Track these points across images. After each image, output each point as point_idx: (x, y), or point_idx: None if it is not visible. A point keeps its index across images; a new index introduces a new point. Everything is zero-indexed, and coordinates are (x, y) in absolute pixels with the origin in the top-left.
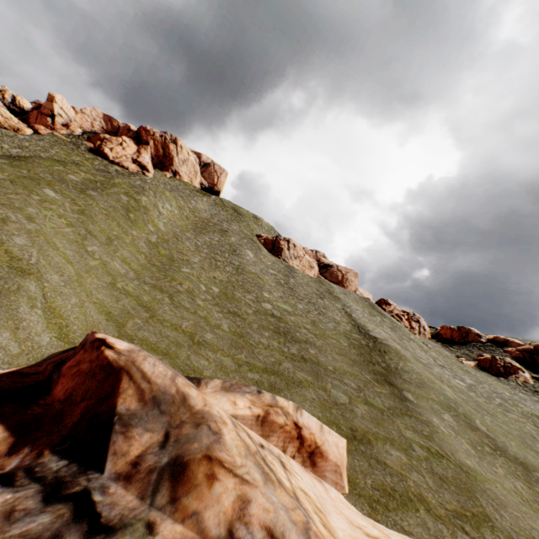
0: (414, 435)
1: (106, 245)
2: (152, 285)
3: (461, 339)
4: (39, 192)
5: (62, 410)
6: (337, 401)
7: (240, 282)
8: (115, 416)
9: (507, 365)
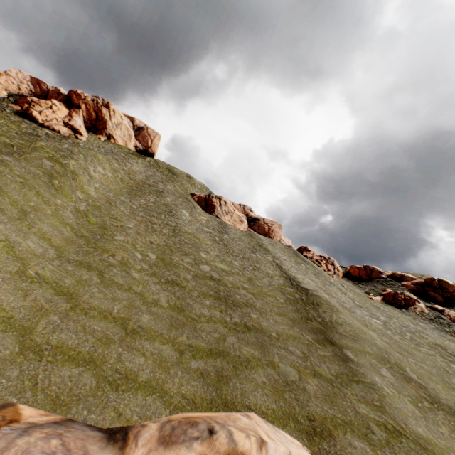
0: (368, 409)
1: (17, 220)
2: (78, 262)
3: (367, 277)
4: None
5: None
6: (287, 379)
7: (177, 244)
8: None
9: (406, 298)
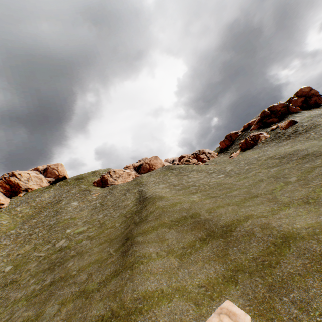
0: (101, 306)
1: None
2: None
3: (231, 142)
4: None
5: None
6: None
7: (46, 238)
8: None
9: (252, 137)
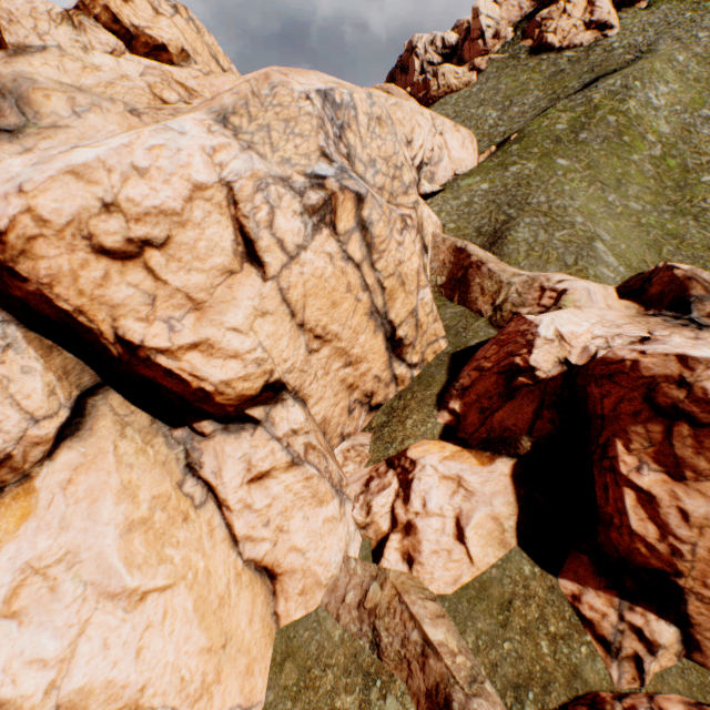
0: None
1: (617, 189)
2: (670, 212)
3: None
4: (556, 166)
5: (658, 298)
6: None
7: None
8: (692, 297)
9: None
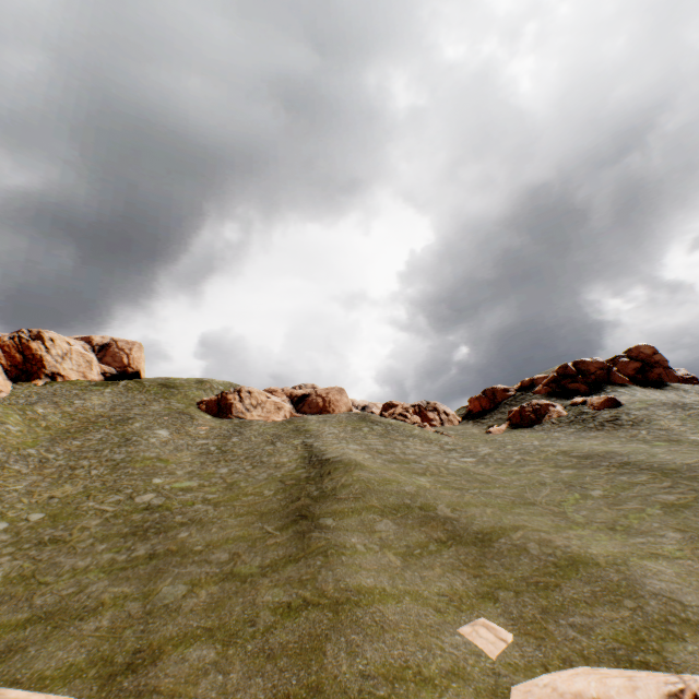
0: (279, 592)
1: None
2: None
3: (492, 404)
4: None
5: None
6: (157, 606)
7: (109, 483)
8: None
9: (535, 407)
